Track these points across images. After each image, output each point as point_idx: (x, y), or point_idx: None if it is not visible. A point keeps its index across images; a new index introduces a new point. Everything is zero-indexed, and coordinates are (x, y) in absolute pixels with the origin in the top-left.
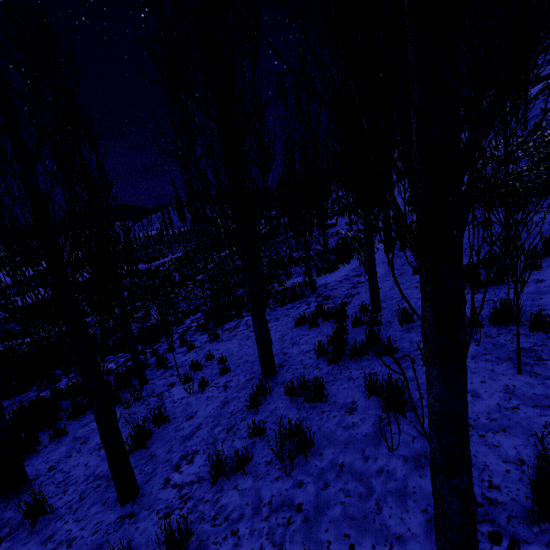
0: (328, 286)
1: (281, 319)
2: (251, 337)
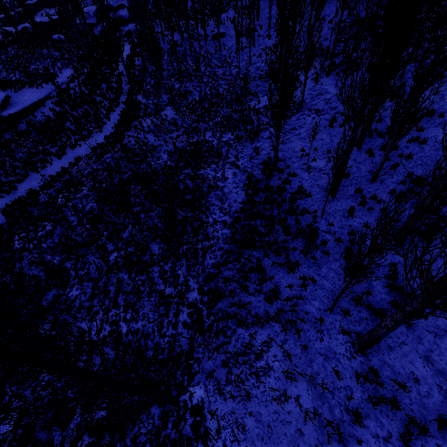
0: (307, 103)
1: (305, 126)
2: (304, 138)
